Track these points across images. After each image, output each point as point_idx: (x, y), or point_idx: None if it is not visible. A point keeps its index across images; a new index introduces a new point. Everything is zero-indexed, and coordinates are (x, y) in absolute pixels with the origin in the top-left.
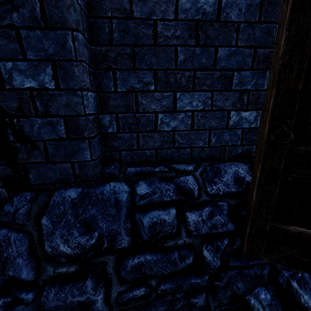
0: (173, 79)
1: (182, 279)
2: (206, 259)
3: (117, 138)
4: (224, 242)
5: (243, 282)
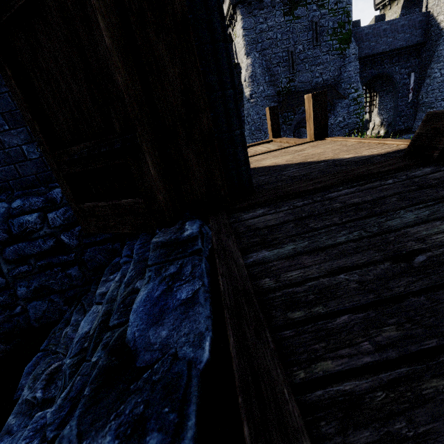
0: (19, 118)
1: (52, 257)
2: (65, 242)
3: (1, 171)
4: (76, 228)
5: (101, 255)
